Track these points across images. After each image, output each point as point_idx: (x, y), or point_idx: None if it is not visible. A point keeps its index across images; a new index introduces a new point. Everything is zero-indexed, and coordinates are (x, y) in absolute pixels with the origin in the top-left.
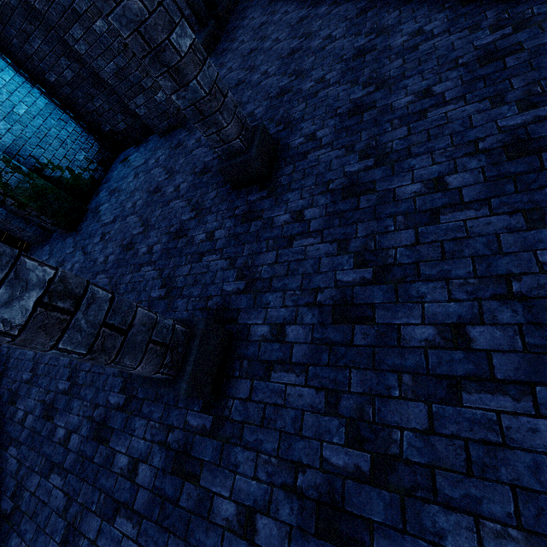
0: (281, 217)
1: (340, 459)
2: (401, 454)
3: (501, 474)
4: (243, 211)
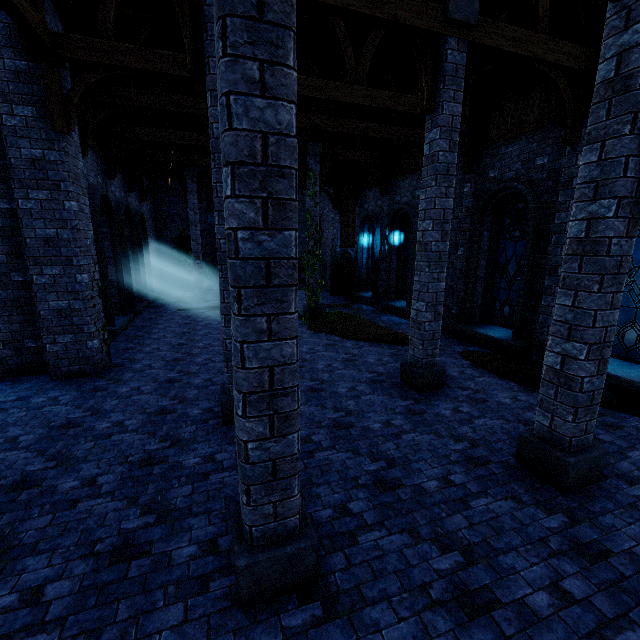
0: None
1: (445, 563)
2: (469, 541)
3: (506, 527)
4: None
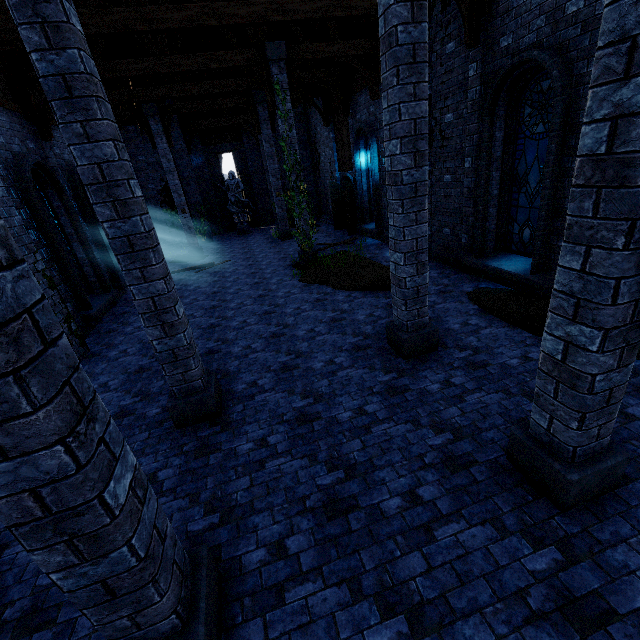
0: (244, 446)
1: (384, 636)
2: (422, 598)
3: (475, 572)
4: (194, 447)
